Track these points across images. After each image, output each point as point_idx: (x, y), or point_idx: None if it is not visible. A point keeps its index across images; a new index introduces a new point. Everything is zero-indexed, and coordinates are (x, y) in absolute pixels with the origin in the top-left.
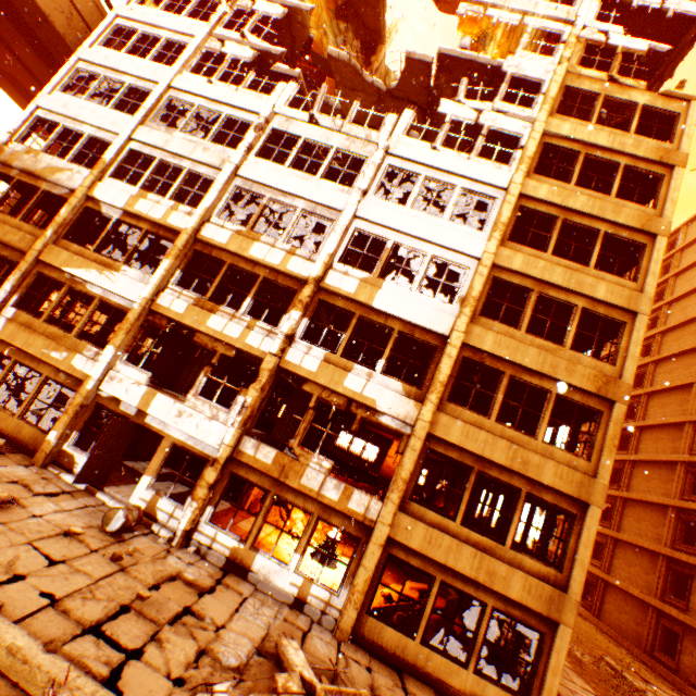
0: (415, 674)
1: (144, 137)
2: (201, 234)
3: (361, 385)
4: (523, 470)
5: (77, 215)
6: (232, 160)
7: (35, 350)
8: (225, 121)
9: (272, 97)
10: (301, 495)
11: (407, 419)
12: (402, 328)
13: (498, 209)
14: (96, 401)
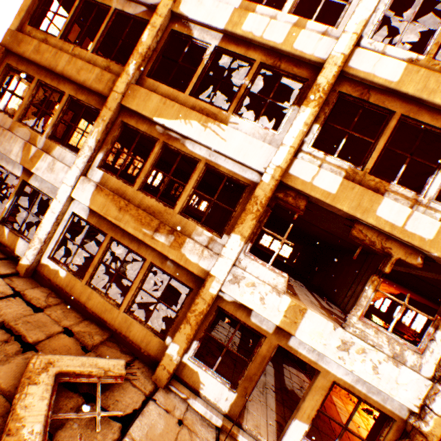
0: None
1: None
2: (351, 66)
3: None
4: None
5: (160, 43)
6: None
7: (133, 229)
8: None
9: None
10: None
11: None
12: None
13: None
14: (216, 305)
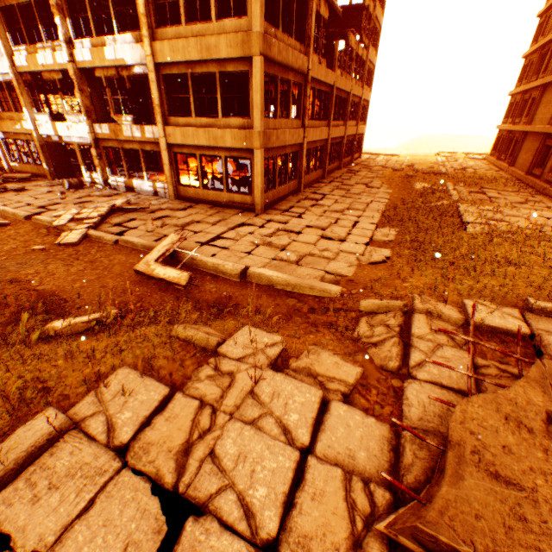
0: (207, 203)
1: None
2: None
3: (113, 53)
4: (210, 56)
5: None
6: None
7: (12, 130)
8: None
9: None
10: (130, 143)
11: (143, 62)
12: None
13: None
14: (46, 142)
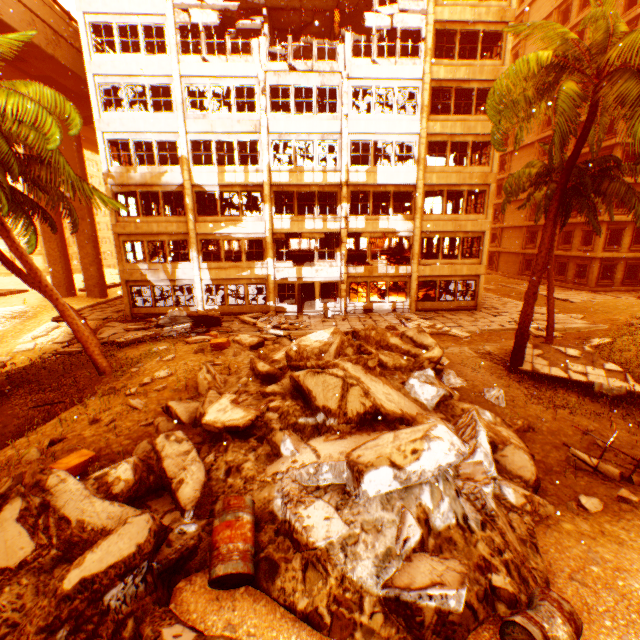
0: (438, 311)
1: (194, 129)
2: (273, 181)
3: (386, 225)
4: (459, 230)
5: (195, 200)
6: (262, 125)
7: (233, 276)
8: (235, 91)
9: (254, 57)
10: (380, 278)
11: (410, 230)
12: (394, 189)
13: (421, 95)
14: (276, 284)
